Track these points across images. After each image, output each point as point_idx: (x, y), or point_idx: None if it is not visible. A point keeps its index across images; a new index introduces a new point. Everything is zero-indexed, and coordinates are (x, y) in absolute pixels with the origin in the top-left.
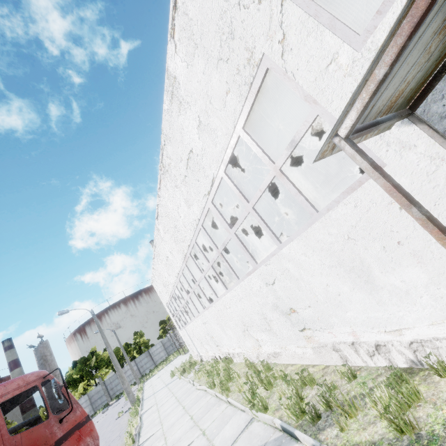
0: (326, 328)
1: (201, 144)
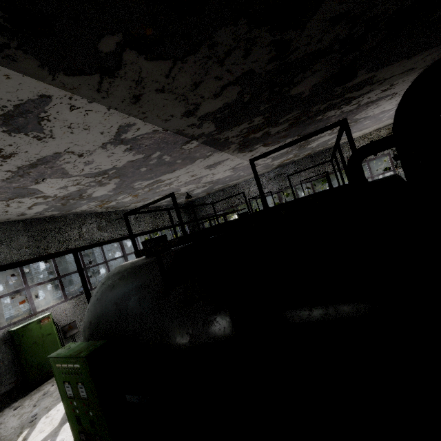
0: None
1: None
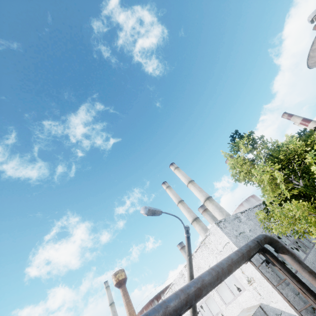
0: None
1: None
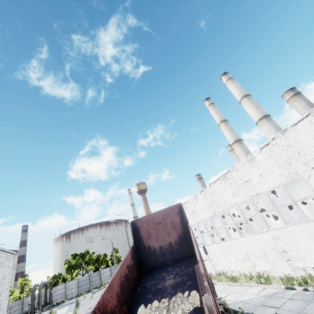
0: (301, 260)
1: (257, 180)
